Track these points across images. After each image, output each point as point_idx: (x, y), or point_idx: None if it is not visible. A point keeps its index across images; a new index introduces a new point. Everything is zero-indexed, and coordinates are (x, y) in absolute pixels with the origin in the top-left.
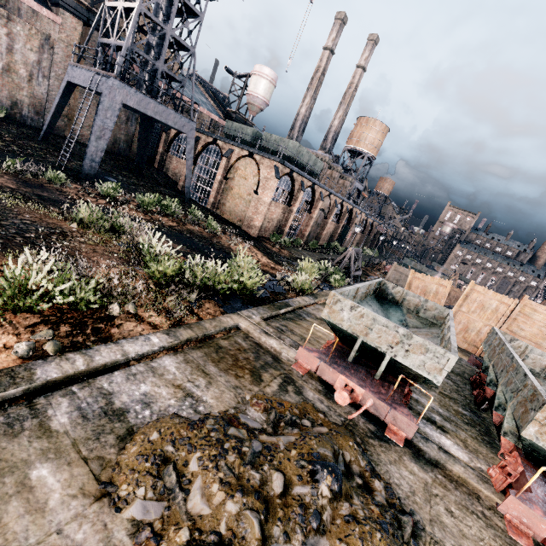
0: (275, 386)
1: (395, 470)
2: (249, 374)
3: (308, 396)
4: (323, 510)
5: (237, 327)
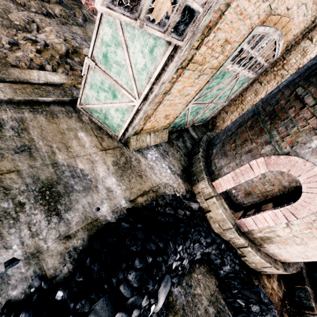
0: (71, 2)
1: (93, 27)
2: None
3: (82, 10)
4: (52, 2)
5: None
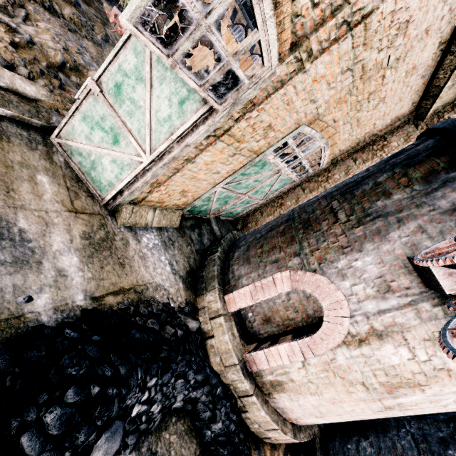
0: (93, 13)
1: None
2: (84, 0)
3: (106, 29)
4: None
5: (102, 4)
